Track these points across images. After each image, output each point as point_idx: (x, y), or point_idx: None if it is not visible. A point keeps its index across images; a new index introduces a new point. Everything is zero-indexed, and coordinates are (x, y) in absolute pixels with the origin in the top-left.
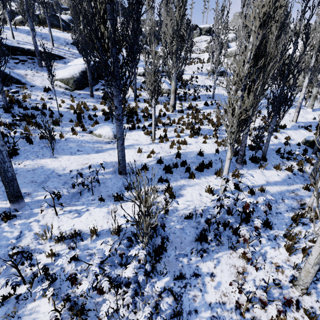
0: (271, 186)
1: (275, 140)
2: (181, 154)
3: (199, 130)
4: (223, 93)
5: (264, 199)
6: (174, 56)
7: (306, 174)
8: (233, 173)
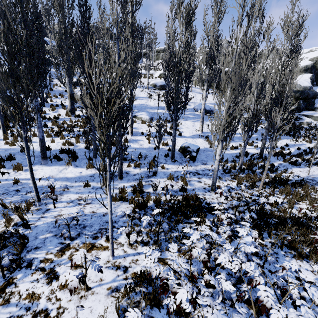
0: (45, 180)
1: (146, 145)
2: (6, 149)
3: (62, 130)
4: (149, 104)
5: (5, 190)
6: (65, 64)
7: (124, 174)
8: (12, 165)
